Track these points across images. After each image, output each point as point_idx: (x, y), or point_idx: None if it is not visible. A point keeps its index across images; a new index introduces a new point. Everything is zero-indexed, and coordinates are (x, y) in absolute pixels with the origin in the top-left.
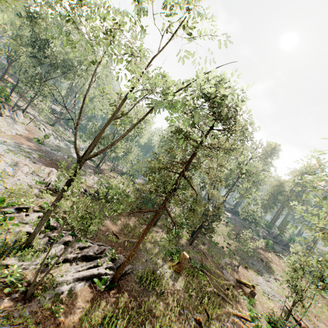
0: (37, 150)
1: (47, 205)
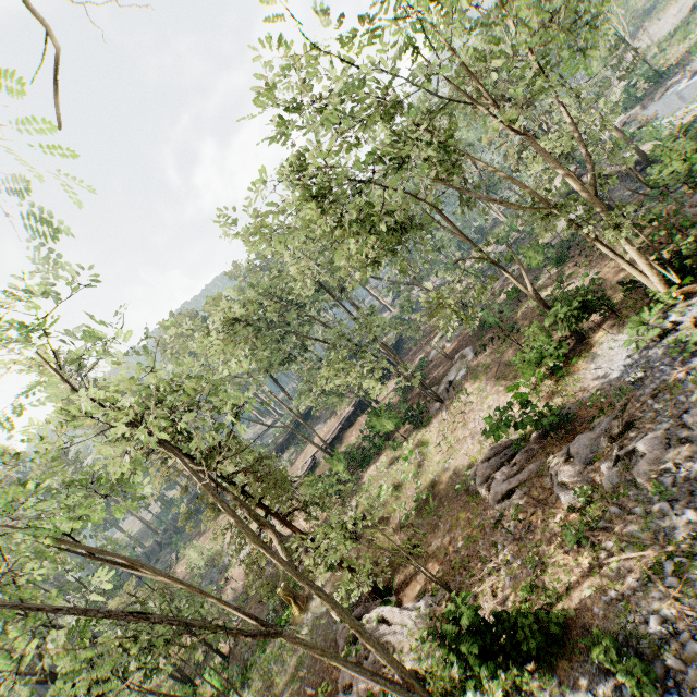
0: None
1: None
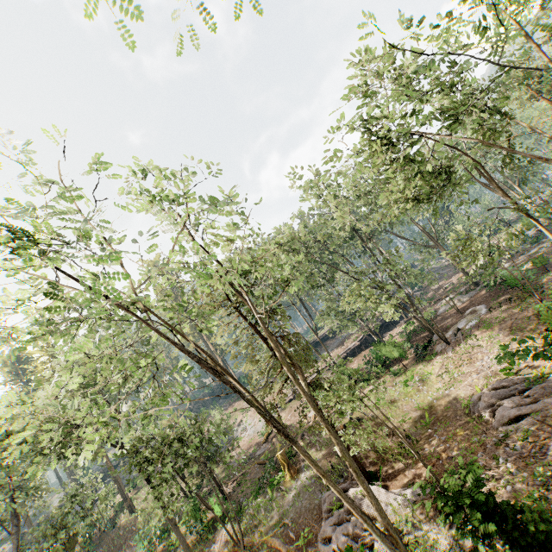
0: None
1: None
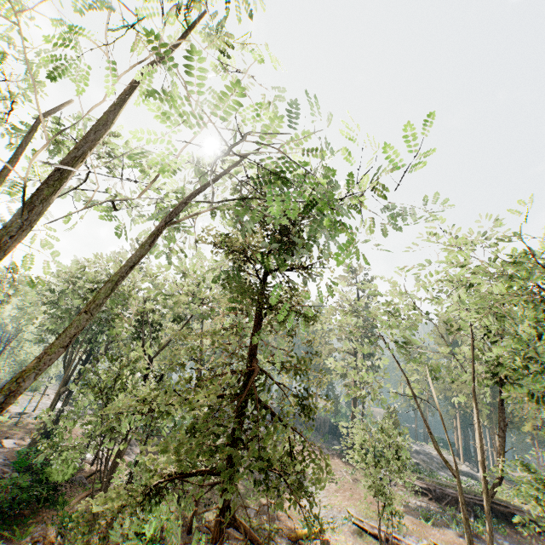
0: None
1: None
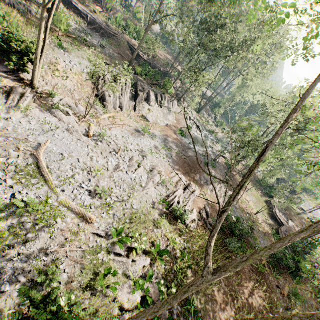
0: (177, 144)
1: (158, 246)
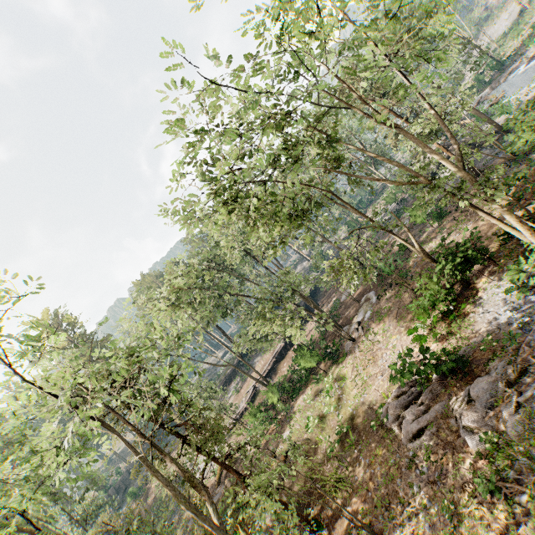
0: None
1: None
